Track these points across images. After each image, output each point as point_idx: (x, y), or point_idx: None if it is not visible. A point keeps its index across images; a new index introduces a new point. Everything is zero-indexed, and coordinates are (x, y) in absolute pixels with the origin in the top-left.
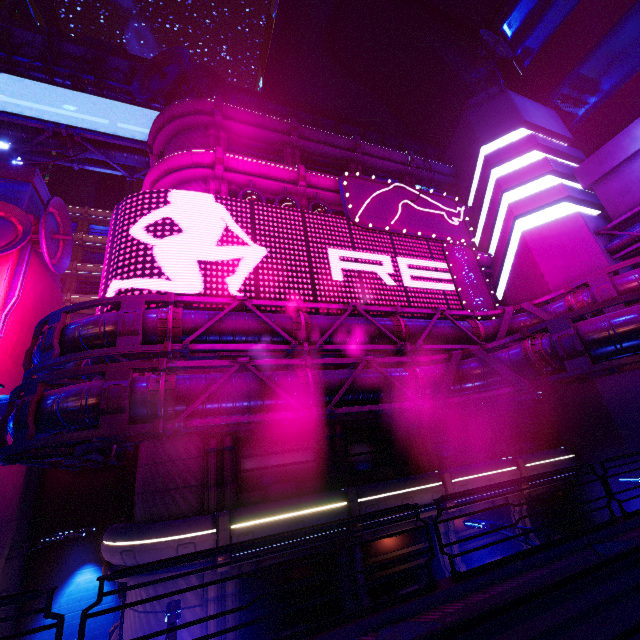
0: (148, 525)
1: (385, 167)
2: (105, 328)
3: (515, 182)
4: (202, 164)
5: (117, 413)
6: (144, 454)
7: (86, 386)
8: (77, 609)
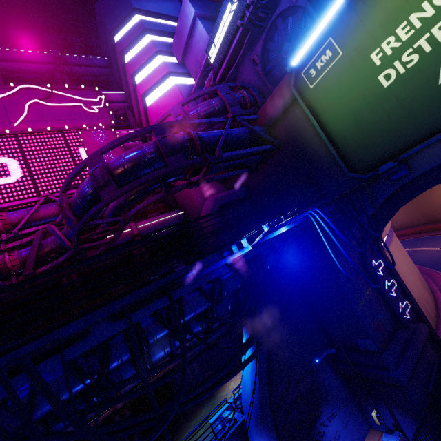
0: None
1: (30, 69)
2: None
3: (136, 66)
4: None
5: None
6: None
7: None
8: None
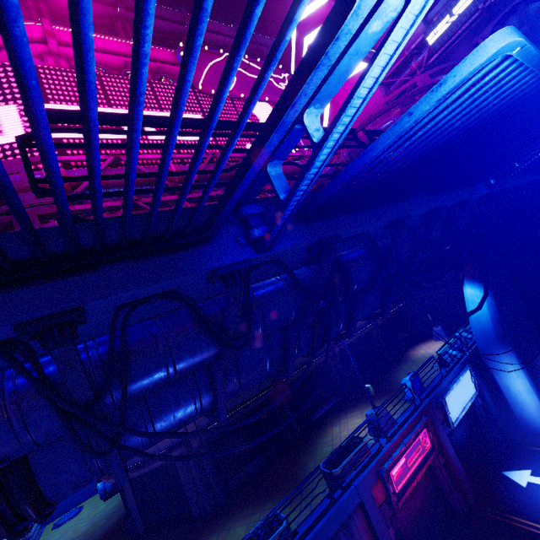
0: None
1: (216, 41)
2: None
3: None
4: (32, 39)
5: None
6: None
7: None
8: None
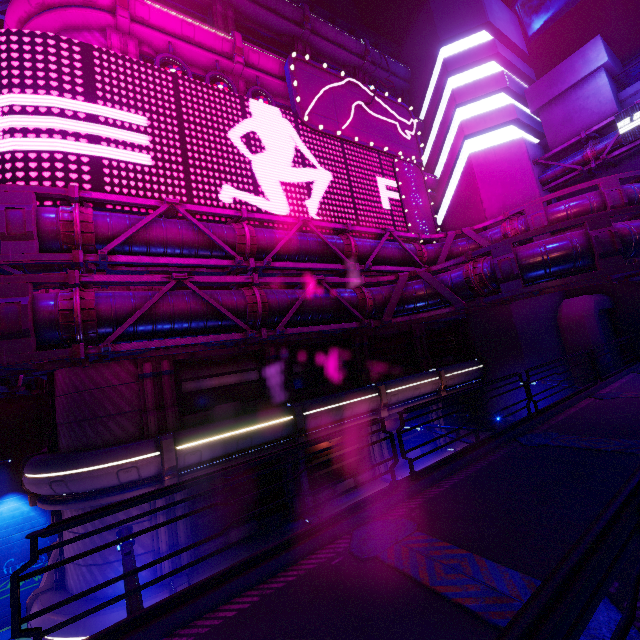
0: (79, 455)
1: (337, 56)
2: None
3: (470, 96)
4: (96, 4)
5: (18, 337)
6: (62, 382)
7: None
8: (4, 535)
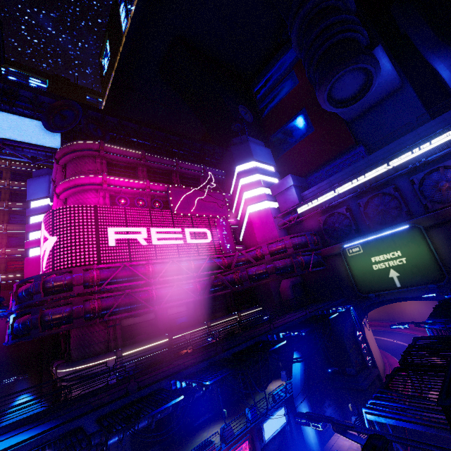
0: (85, 359)
1: (191, 173)
2: (66, 283)
3: (248, 188)
4: (95, 183)
5: (80, 318)
6: (75, 331)
7: (63, 309)
8: (19, 417)
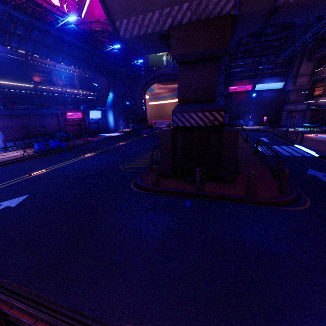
0: None
1: None
2: None
3: None
4: None
5: None
6: None
7: None
8: None
